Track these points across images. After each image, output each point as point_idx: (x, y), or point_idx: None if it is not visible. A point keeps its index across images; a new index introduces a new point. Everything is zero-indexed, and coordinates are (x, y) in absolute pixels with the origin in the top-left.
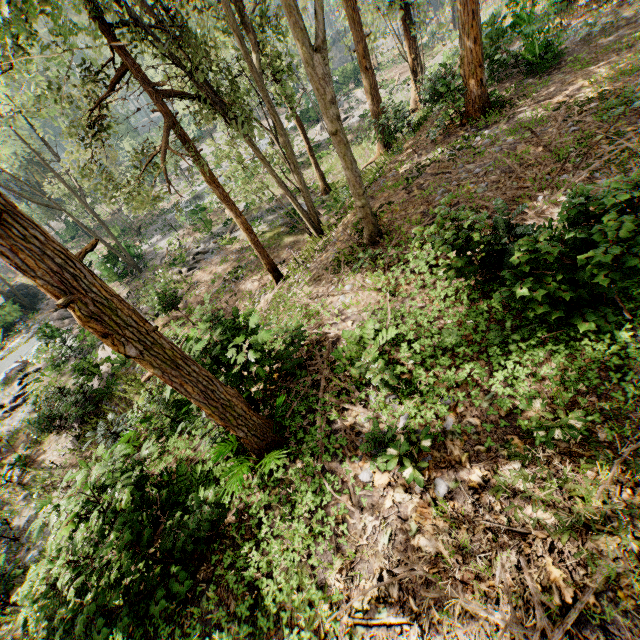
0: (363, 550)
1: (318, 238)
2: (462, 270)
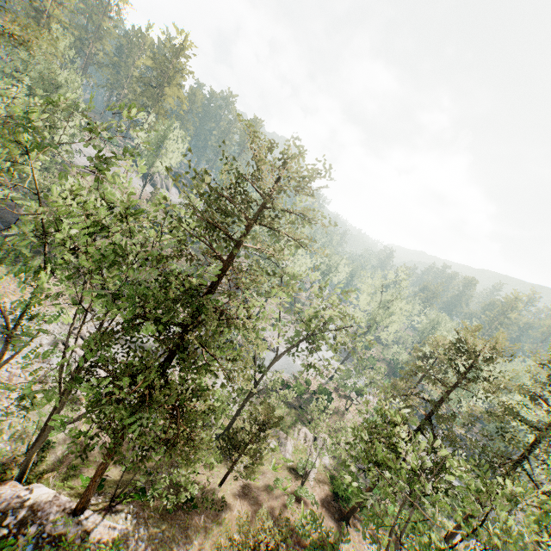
0: None
1: None
2: None
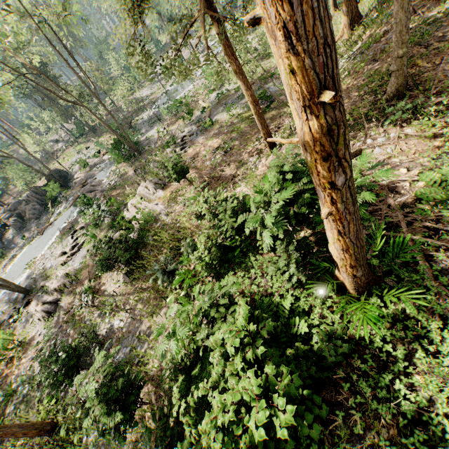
0: None
1: None
2: None
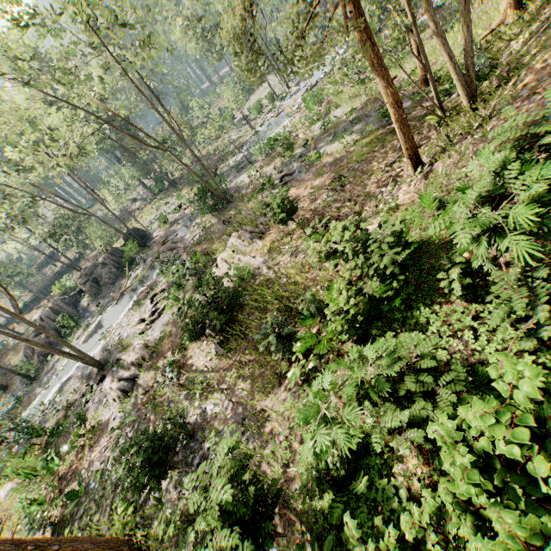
0: None
1: (480, 104)
2: None
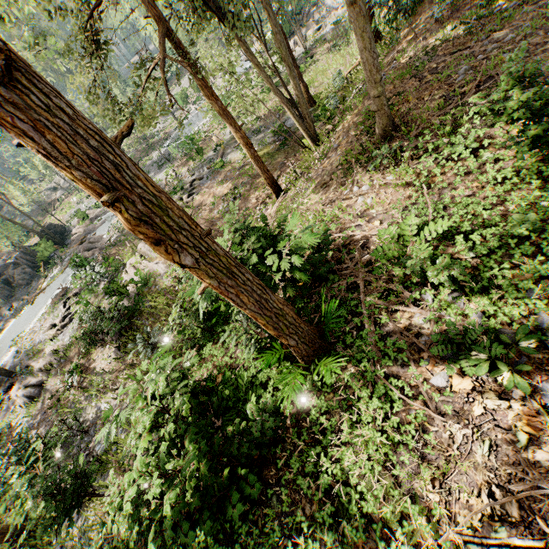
0: (456, 461)
1: (316, 147)
2: (534, 142)
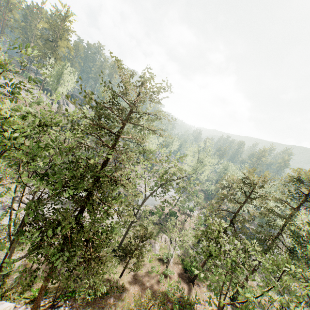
0: None
1: None
2: None
